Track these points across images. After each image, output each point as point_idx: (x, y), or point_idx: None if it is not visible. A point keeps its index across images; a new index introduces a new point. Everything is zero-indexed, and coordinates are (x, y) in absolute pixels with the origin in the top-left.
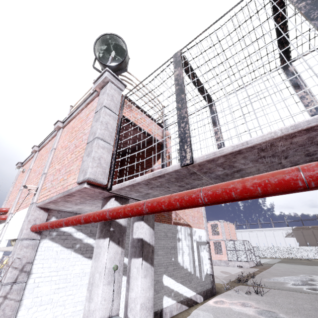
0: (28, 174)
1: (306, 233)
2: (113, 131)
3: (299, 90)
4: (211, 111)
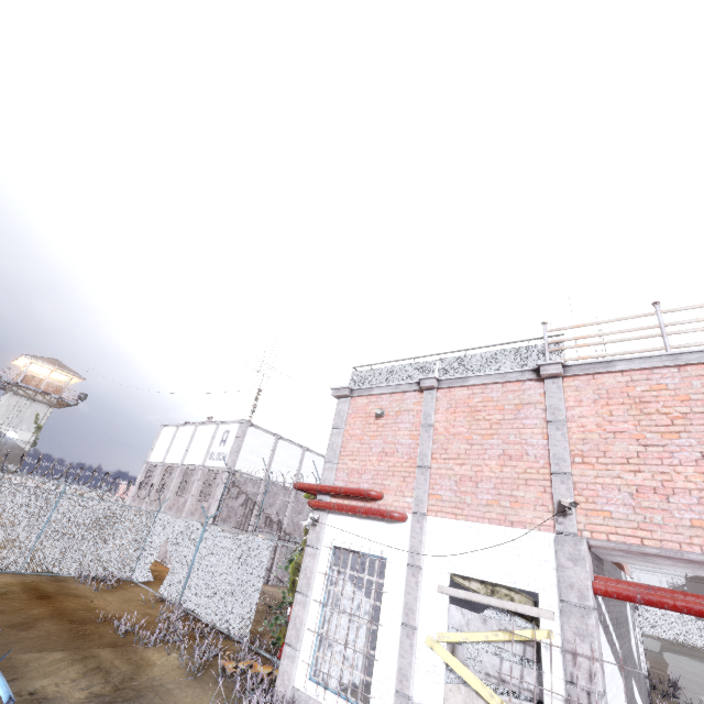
0: (432, 435)
1: None
2: None
3: None
4: None
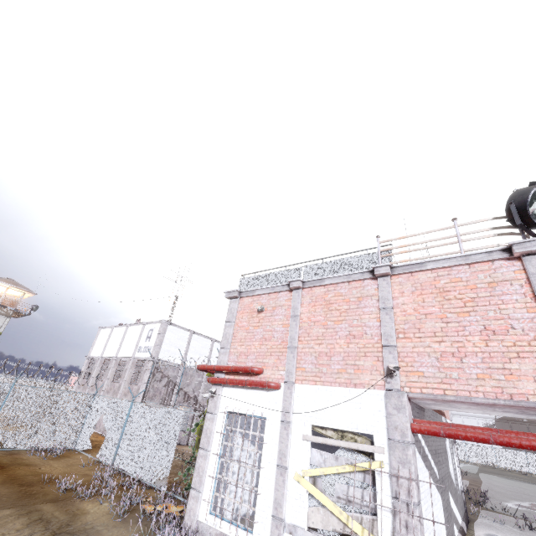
0: (298, 323)
1: (518, 430)
2: None
3: None
4: None
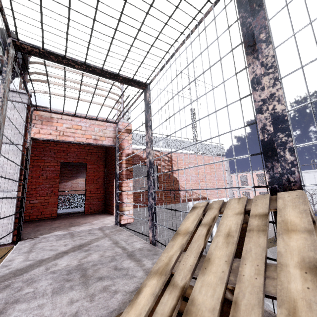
0: None
1: None
2: (15, 171)
3: (254, 57)
4: (145, 101)
